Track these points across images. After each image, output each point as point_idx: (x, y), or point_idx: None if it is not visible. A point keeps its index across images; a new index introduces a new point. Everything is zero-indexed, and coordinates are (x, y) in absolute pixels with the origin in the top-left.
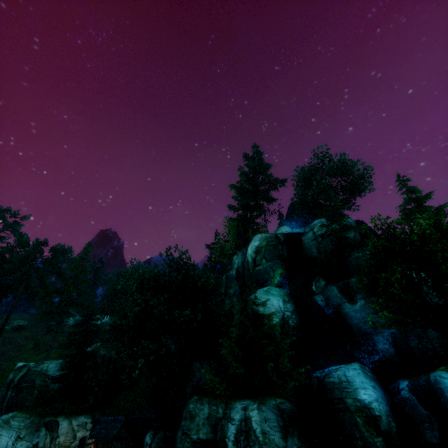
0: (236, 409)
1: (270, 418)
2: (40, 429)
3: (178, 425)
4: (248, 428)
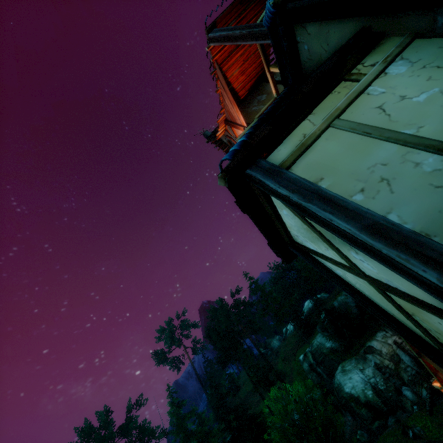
0: None
1: None
2: (365, 357)
3: None
4: None
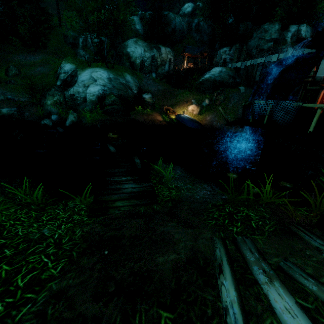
0: (293, 27)
1: (308, 31)
2: (153, 49)
3: (247, 41)
4: (298, 34)
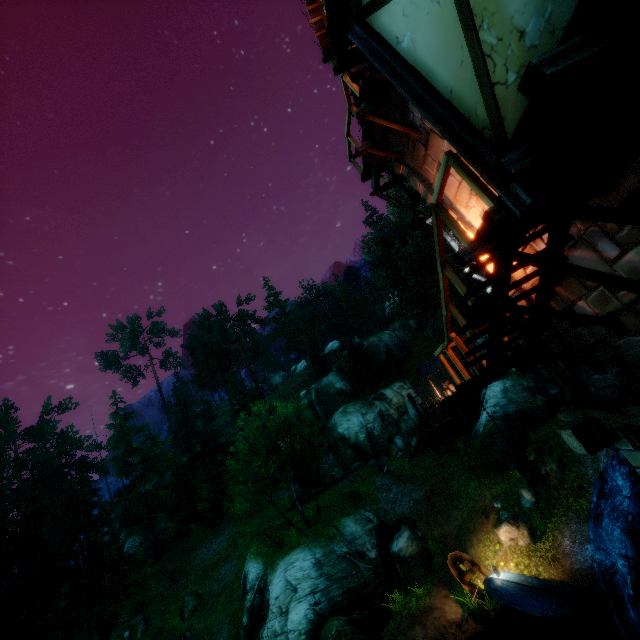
0: None
1: None
2: (373, 403)
3: None
4: None
